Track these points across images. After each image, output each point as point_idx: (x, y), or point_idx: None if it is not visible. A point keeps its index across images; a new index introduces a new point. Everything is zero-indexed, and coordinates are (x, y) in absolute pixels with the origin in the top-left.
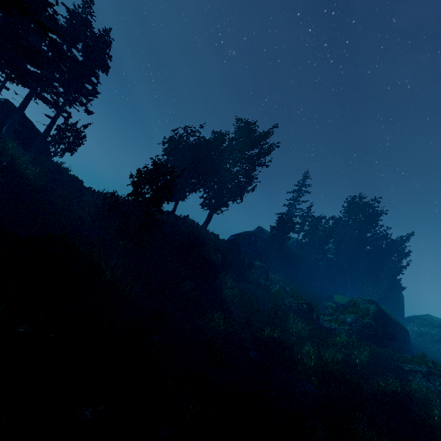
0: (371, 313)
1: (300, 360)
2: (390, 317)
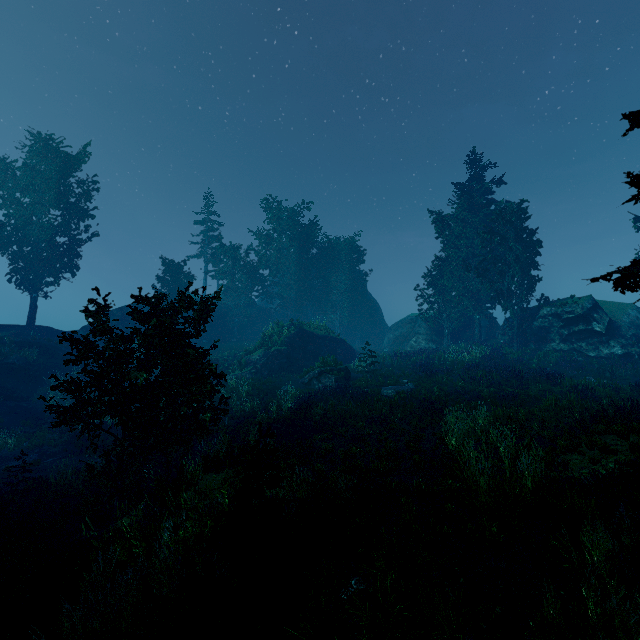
0: (285, 339)
1: None
2: (314, 333)
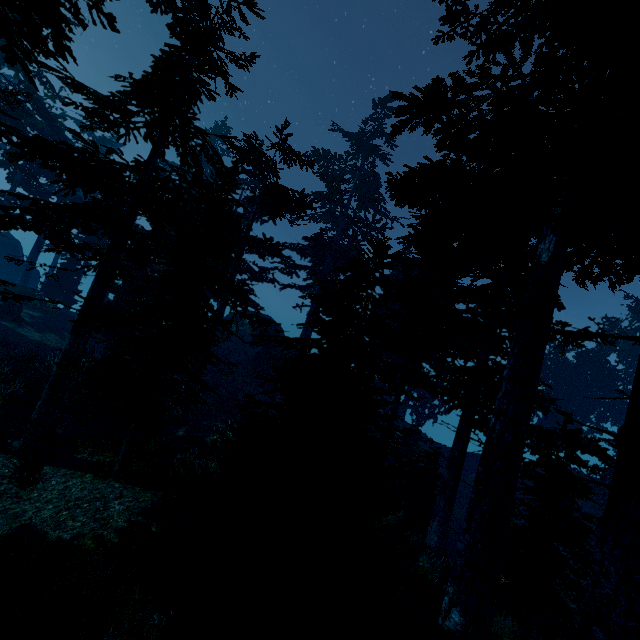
0: None
1: None
2: None
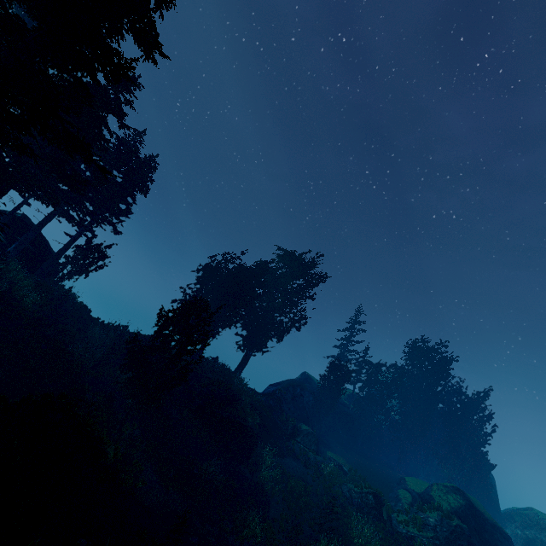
0: (458, 510)
1: None
2: (484, 515)
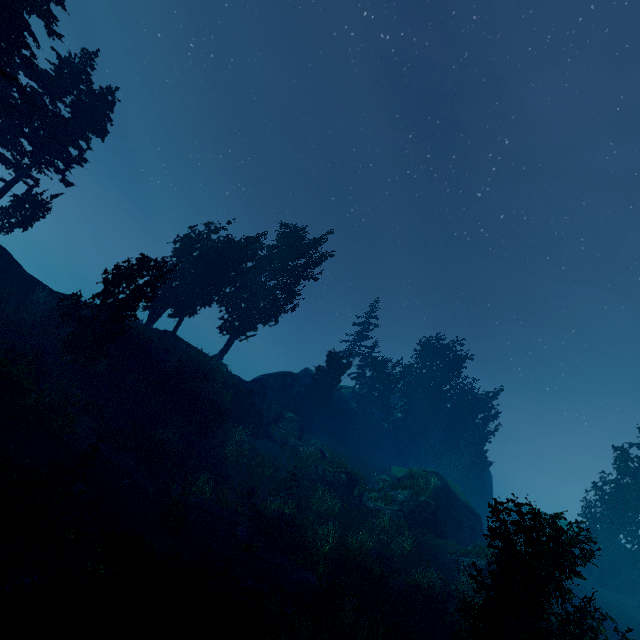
0: (431, 490)
1: (312, 543)
2: (457, 496)
